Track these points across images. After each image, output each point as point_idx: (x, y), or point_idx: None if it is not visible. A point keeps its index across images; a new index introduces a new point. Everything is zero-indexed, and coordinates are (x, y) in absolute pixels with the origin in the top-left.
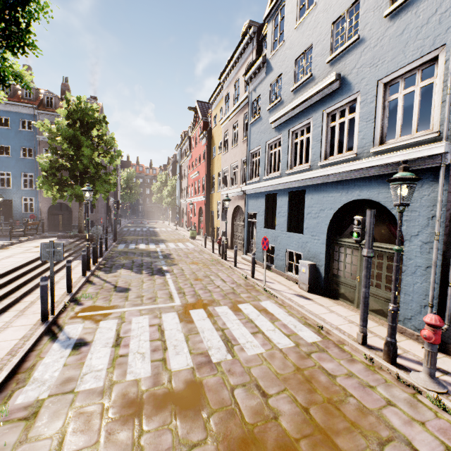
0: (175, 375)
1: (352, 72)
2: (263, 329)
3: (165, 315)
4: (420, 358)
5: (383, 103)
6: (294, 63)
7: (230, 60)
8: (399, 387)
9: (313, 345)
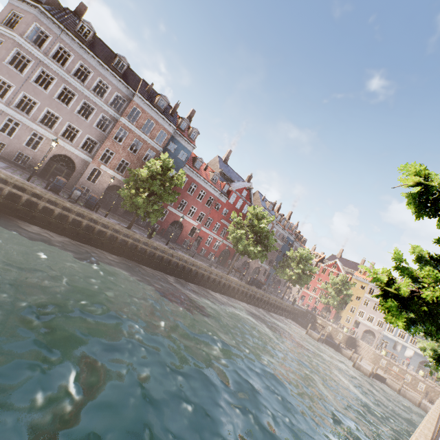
0: None
1: None
2: None
3: None
4: None
5: None
6: None
7: None
8: None
9: None
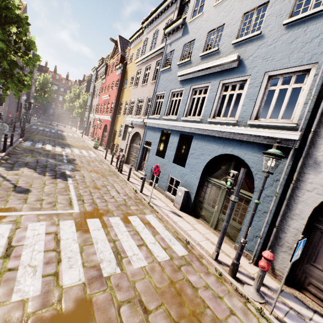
0: (65, 293)
1: (249, 58)
2: (147, 242)
3: (63, 222)
4: (248, 272)
5: (264, 90)
6: (207, 34)
7: (154, 11)
8: (237, 297)
9: (183, 259)
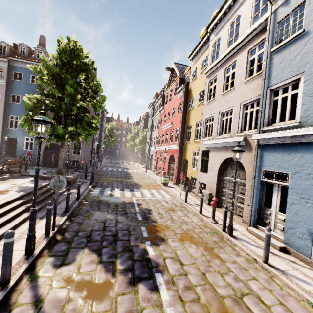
0: None
1: None
2: None
3: None
4: None
5: None
6: None
7: None
8: None
9: None
